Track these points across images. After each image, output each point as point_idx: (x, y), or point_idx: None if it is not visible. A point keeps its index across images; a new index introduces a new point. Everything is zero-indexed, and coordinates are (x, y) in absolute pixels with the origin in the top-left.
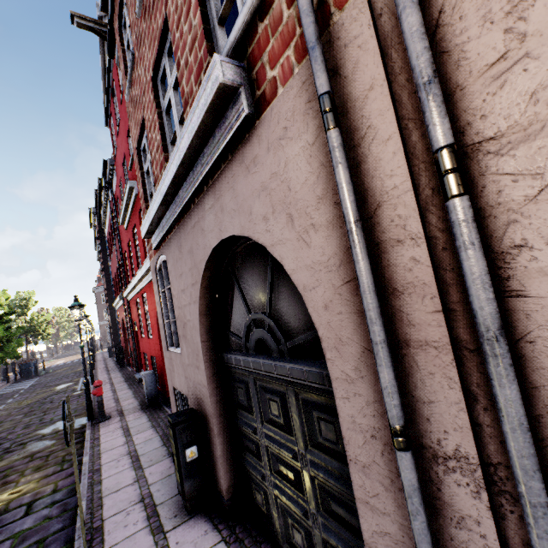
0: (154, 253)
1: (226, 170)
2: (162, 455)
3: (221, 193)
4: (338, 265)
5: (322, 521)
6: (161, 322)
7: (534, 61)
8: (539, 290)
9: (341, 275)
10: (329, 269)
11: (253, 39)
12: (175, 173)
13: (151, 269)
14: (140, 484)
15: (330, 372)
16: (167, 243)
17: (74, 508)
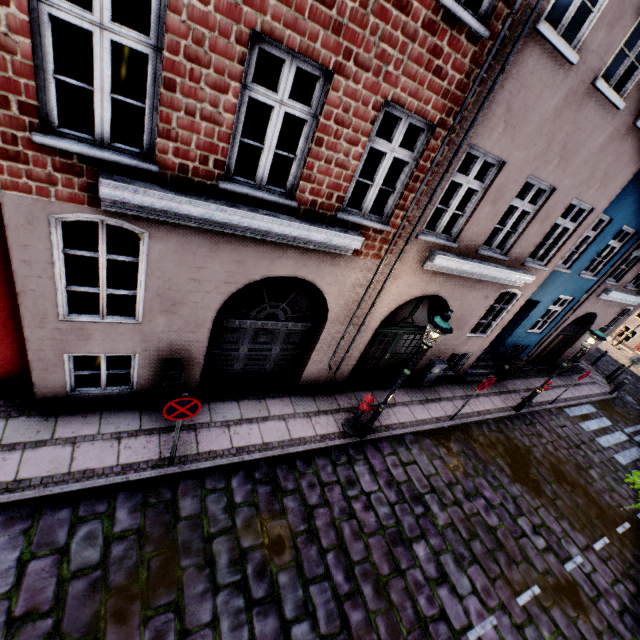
0: (69, 198)
1: (320, 253)
2: (43, 422)
3: (309, 258)
4: (345, 306)
5: (275, 364)
6: (42, 289)
7: (385, 293)
8: (368, 316)
9: (344, 308)
10: (342, 306)
11: (367, 231)
12: (293, 235)
13: (16, 207)
14: (87, 440)
15: (325, 327)
16: (169, 225)
17: (40, 504)
